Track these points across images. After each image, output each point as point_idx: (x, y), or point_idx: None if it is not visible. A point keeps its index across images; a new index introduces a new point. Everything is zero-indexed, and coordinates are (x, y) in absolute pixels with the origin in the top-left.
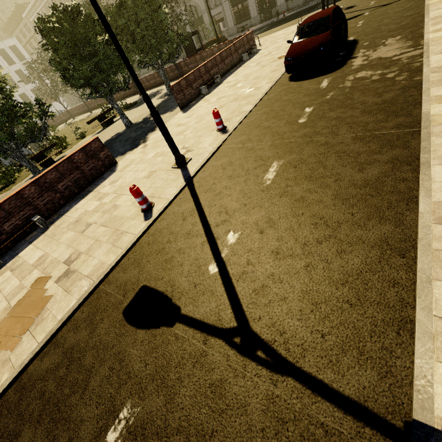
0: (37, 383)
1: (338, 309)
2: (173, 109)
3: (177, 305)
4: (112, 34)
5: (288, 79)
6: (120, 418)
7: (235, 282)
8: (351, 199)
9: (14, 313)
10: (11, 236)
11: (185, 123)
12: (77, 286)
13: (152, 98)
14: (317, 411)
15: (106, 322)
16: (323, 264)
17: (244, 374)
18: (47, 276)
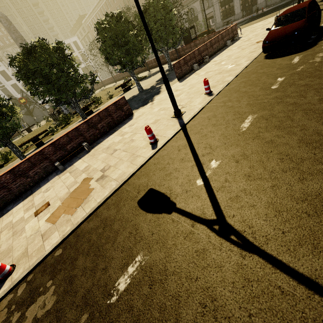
0: (86, 234)
1: (297, 217)
2: (172, 80)
3: (174, 202)
4: (147, 28)
5: (264, 57)
6: (136, 260)
7: (215, 191)
8: (314, 143)
9: (72, 195)
10: (70, 153)
11: (181, 89)
12: (109, 184)
13: (157, 73)
14: (275, 278)
15: (126, 206)
16: (286, 186)
17: (220, 248)
18: (91, 177)
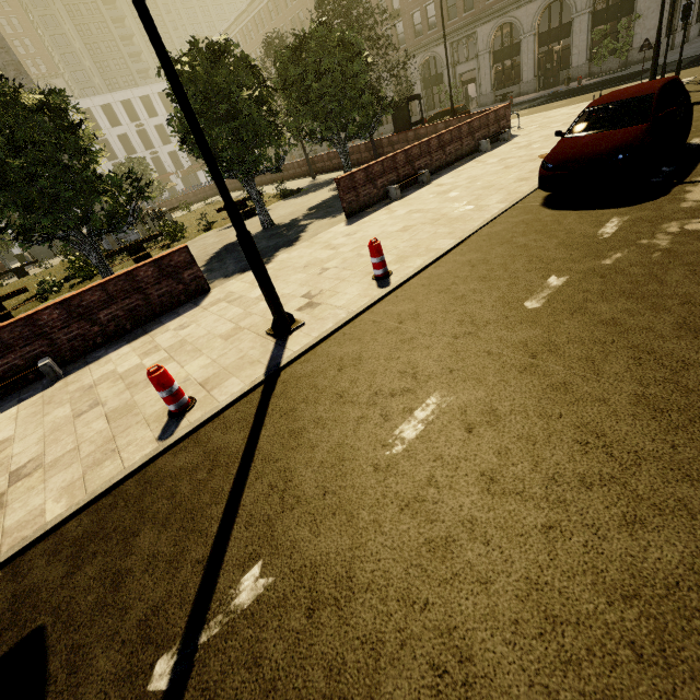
0: None
1: None
2: (337, 214)
3: None
4: (179, 94)
5: (541, 200)
6: None
7: None
8: (571, 633)
9: None
10: None
11: (337, 246)
12: None
13: (324, 187)
14: None
15: None
16: None
17: None
18: None
